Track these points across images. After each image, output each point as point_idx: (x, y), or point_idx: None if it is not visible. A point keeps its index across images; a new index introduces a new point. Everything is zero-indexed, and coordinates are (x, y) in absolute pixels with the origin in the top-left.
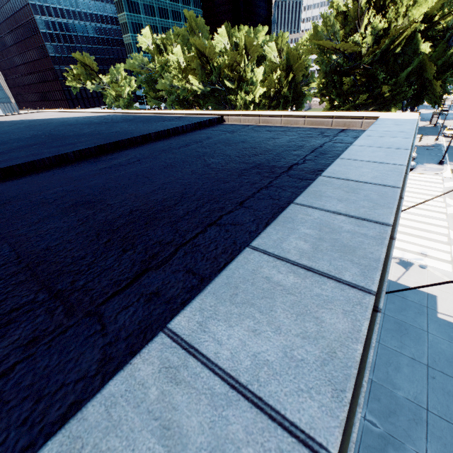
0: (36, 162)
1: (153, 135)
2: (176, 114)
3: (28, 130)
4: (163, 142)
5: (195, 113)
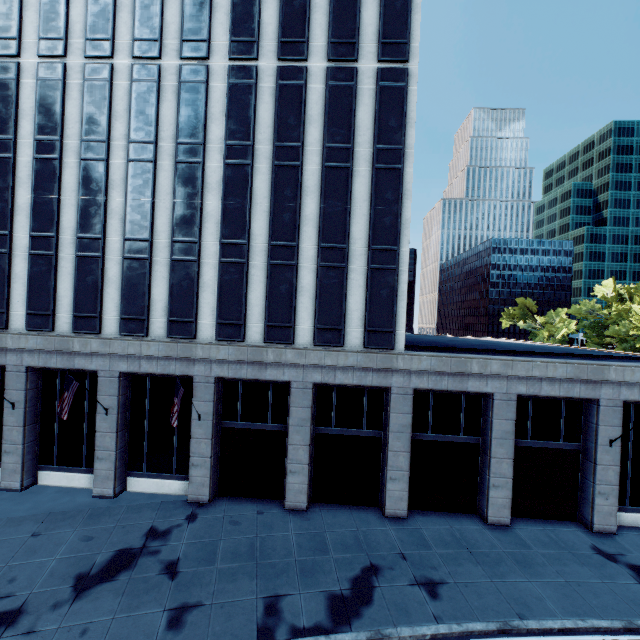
0: (548, 353)
1: (600, 356)
2: (620, 352)
3: (519, 345)
4: (606, 359)
5: (637, 354)
